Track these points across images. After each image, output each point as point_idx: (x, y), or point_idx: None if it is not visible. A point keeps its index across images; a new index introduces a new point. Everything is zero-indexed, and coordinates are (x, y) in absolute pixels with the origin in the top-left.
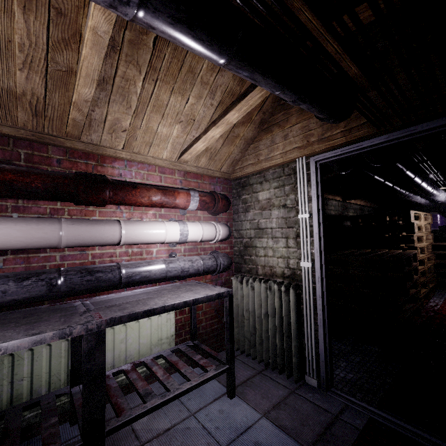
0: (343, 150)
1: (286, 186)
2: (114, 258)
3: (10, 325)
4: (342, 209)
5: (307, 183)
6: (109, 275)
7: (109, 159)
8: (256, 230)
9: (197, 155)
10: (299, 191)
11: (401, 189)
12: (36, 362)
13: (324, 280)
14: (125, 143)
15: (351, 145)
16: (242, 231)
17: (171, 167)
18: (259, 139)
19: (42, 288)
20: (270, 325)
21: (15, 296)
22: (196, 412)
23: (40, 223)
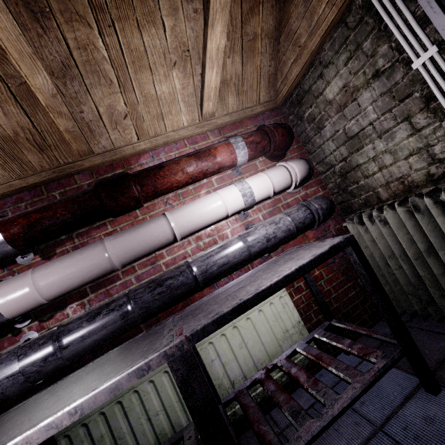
0: None
1: (362, 44)
2: (188, 259)
3: (101, 369)
4: None
5: (402, 1)
6: (180, 279)
7: (134, 159)
8: (347, 143)
9: (220, 98)
10: (392, 27)
11: None
12: (162, 393)
13: None
14: (136, 131)
15: None
16: (327, 157)
17: (200, 131)
18: (286, 18)
19: (116, 318)
20: None
21: (94, 336)
22: (384, 424)
23: (84, 251)
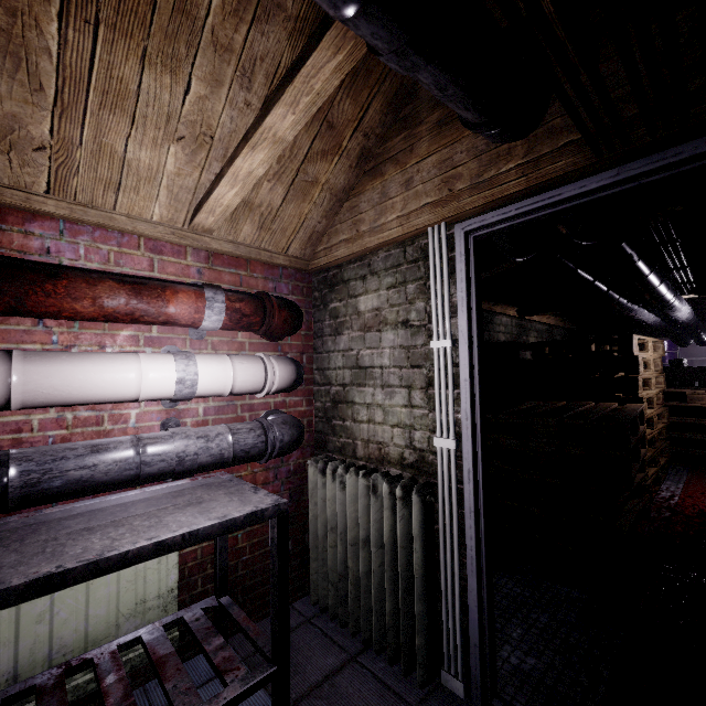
0: (522, 206)
1: (408, 283)
2: (26, 435)
3: None
4: (518, 331)
5: (449, 277)
6: None
7: (17, 216)
8: (354, 370)
9: (232, 217)
10: (433, 293)
11: (621, 297)
12: None
13: (480, 476)
14: (51, 179)
15: (538, 196)
16: (330, 370)
17: (176, 241)
18: (360, 190)
19: None
20: (374, 564)
21: None
22: None
23: None
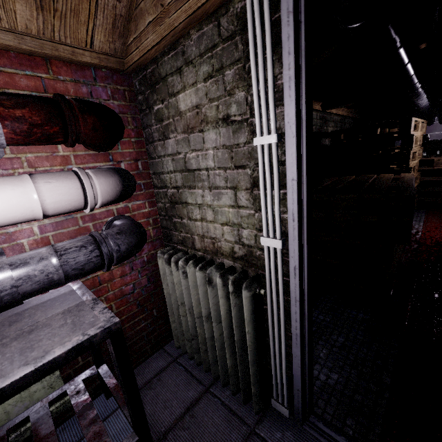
0: None
1: (226, 69)
2: None
3: None
4: (321, 123)
5: (273, 52)
6: None
7: None
8: (184, 173)
9: None
10: (253, 76)
11: (418, 81)
12: None
13: (305, 271)
14: None
15: None
16: (164, 175)
17: None
18: None
19: None
20: (216, 334)
21: None
22: None
23: None
